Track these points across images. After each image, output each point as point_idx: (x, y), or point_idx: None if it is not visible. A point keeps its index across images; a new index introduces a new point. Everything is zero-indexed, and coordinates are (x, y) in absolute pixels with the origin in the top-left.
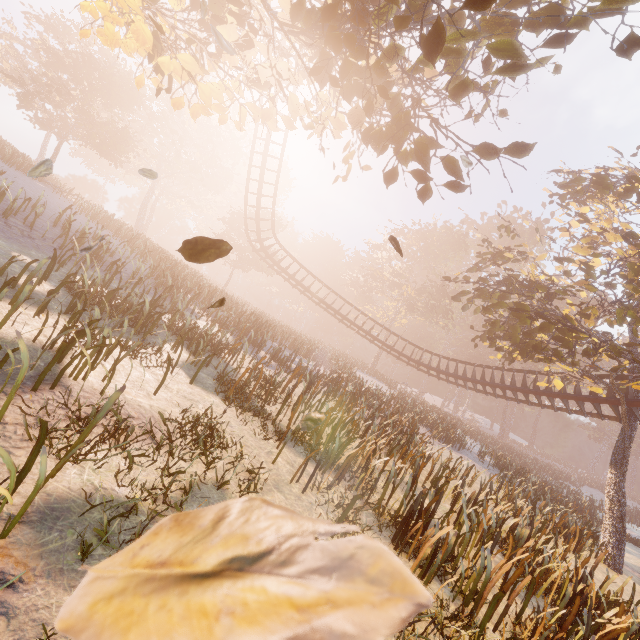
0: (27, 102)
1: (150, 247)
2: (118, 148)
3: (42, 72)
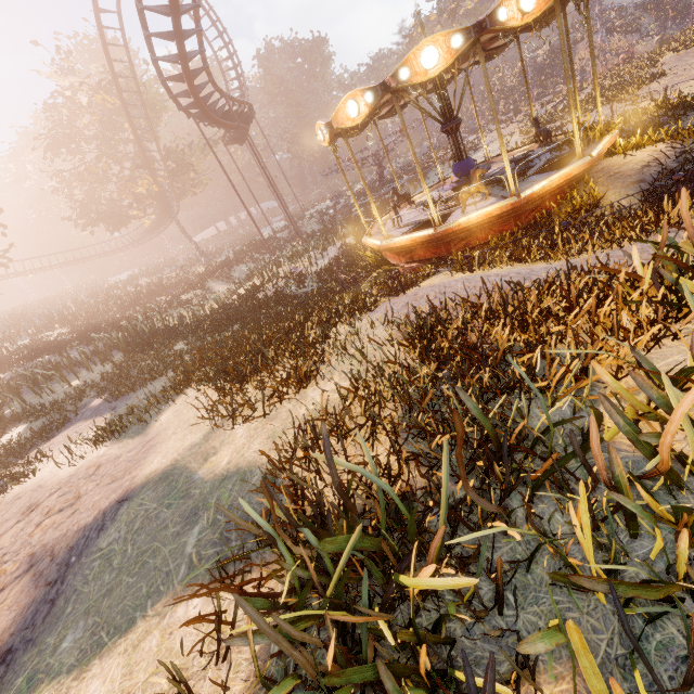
0: None
1: None
2: None
3: None
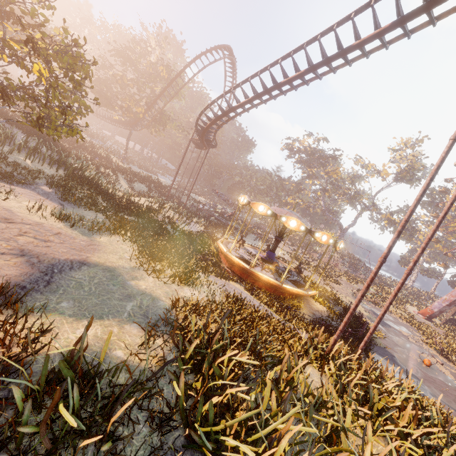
0: None
1: None
2: None
3: None
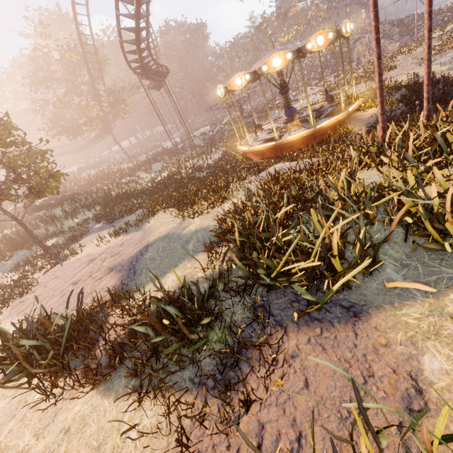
0: None
1: None
2: None
3: None
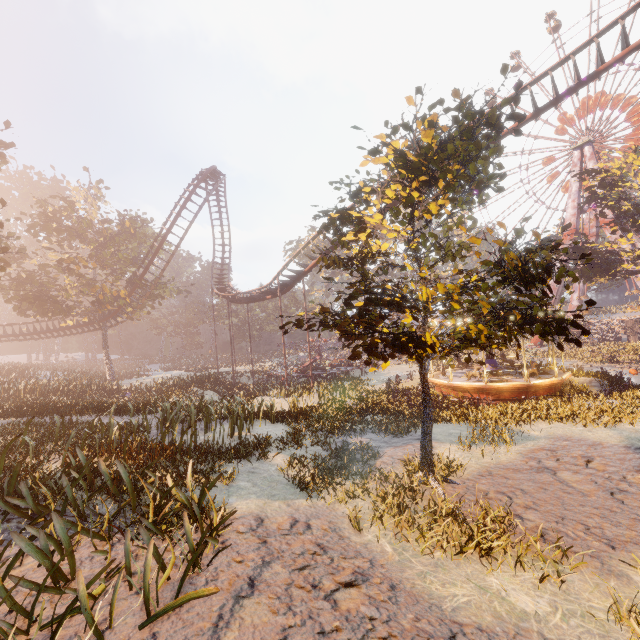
0: None
1: None
2: None
3: None
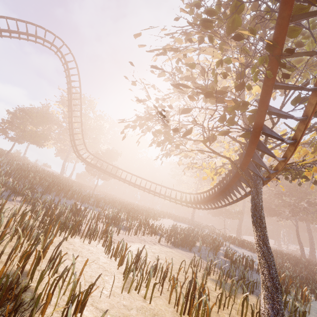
0: (2, 132)
1: (34, 172)
2: (36, 139)
3: (3, 119)
